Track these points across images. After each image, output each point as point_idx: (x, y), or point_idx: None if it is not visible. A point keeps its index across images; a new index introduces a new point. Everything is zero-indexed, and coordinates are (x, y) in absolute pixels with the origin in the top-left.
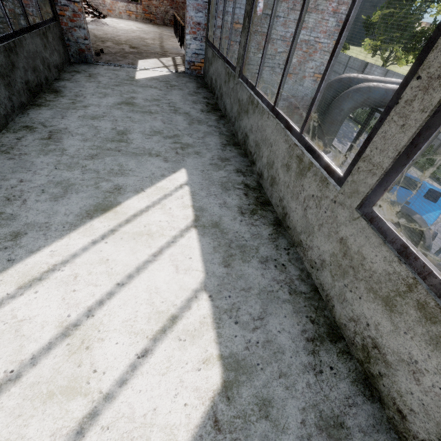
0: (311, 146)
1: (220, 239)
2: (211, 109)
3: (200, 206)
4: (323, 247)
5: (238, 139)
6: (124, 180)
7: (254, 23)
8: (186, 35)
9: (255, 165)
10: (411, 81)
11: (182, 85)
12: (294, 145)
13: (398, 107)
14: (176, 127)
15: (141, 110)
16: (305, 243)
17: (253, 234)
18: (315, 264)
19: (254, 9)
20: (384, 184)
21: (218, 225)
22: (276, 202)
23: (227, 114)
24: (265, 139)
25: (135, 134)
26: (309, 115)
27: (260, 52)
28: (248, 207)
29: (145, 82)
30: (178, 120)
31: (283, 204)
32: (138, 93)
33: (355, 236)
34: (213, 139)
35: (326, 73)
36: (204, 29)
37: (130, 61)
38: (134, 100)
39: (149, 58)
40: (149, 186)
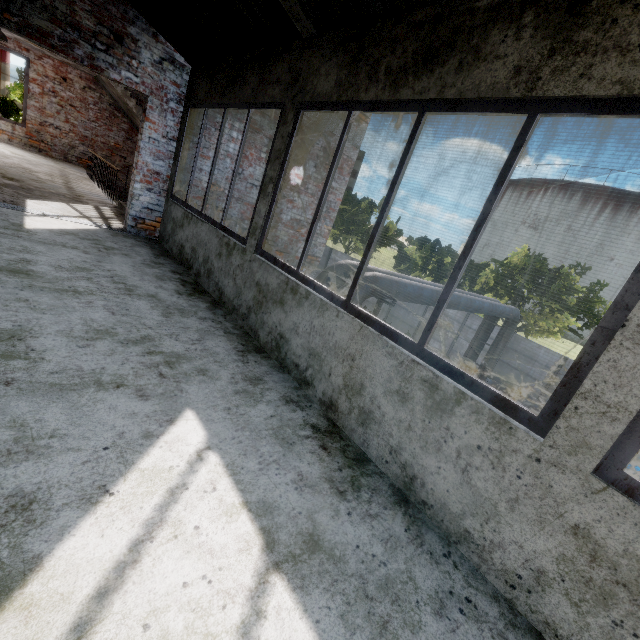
0: (452, 366)
1: (341, 582)
2: (193, 291)
3: (261, 499)
4: (532, 544)
5: (259, 341)
6: (38, 469)
7: (237, 190)
8: (134, 182)
9: (312, 387)
10: (638, 302)
11: (128, 249)
12: (412, 362)
13: (627, 330)
14: (141, 320)
15: (52, 286)
16: (480, 536)
17: (385, 540)
18: (521, 580)
19: (283, 176)
20: (635, 434)
21: (317, 542)
22: (382, 454)
23: (227, 301)
24: (335, 347)
25: (48, 338)
26: (436, 321)
27: (244, 223)
28: (341, 474)
29: (50, 236)
30: (140, 309)
31: (402, 460)
32: (37, 253)
33: (608, 523)
34: (220, 342)
35: (459, 272)
36: (165, 182)
37: (7, 198)
38: (31, 265)
39: (48, 200)
40: (120, 473)
